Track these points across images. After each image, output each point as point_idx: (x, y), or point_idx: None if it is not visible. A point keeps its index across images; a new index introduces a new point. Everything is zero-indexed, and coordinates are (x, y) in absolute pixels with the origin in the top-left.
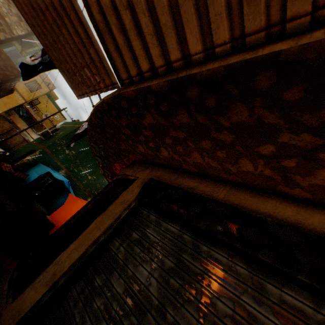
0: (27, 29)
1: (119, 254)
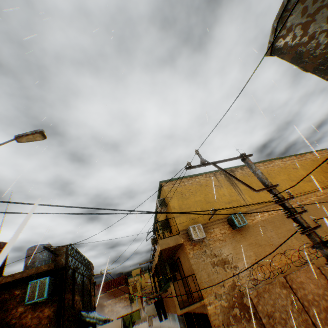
0: (128, 298)
1: (182, 325)
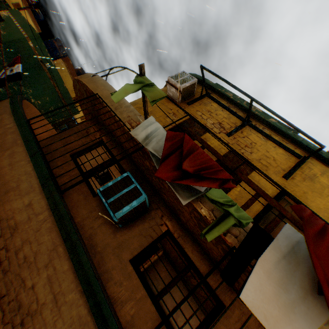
0: None
1: None
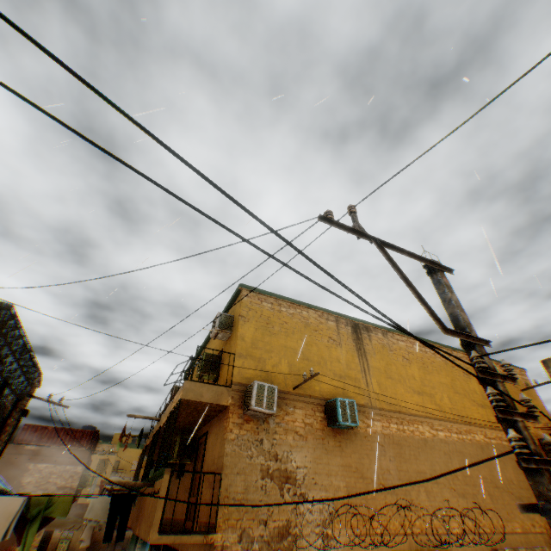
0: (79, 476)
1: None
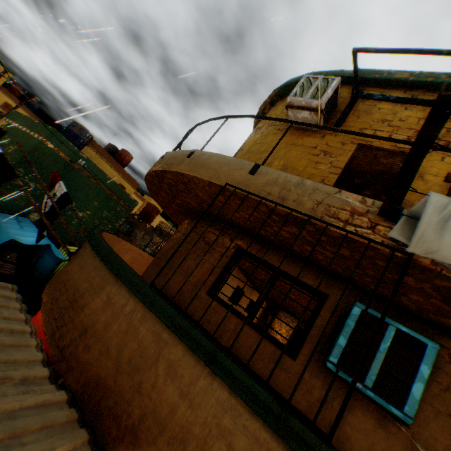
0: None
1: None
